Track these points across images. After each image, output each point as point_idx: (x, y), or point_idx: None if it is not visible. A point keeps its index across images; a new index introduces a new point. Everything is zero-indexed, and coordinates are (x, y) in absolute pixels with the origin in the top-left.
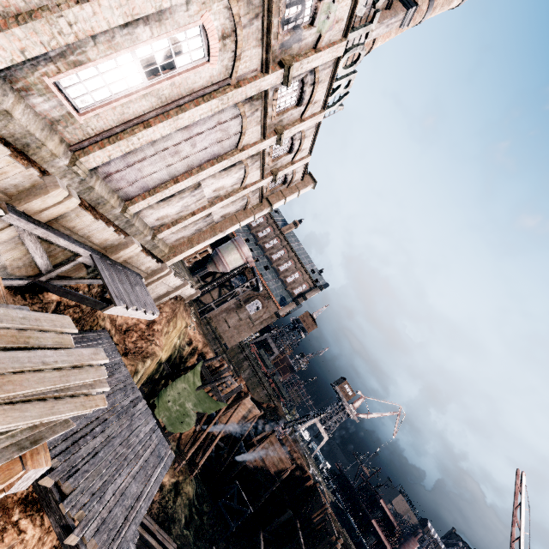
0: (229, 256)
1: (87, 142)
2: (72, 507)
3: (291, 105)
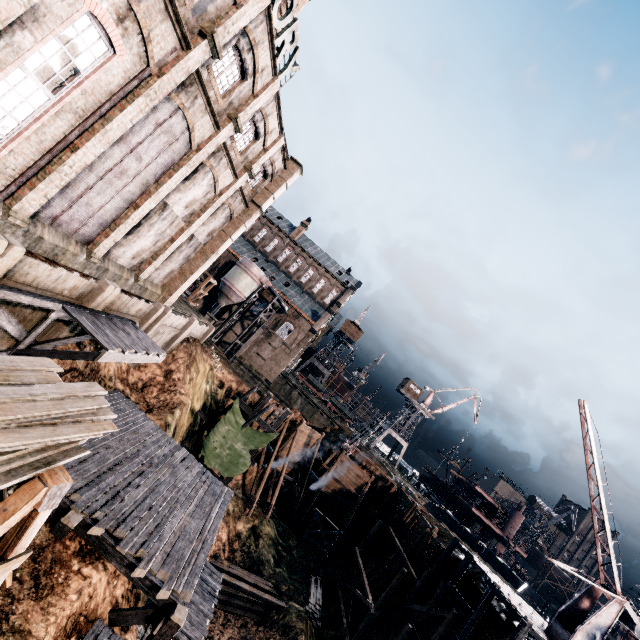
0: (239, 283)
1: (14, 186)
2: (130, 547)
3: (236, 82)
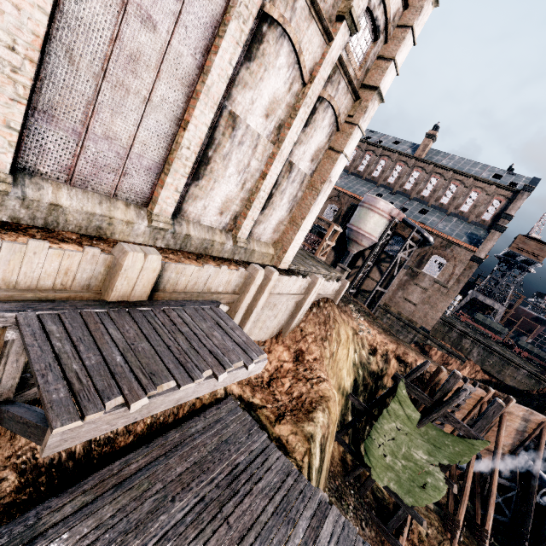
0: (366, 224)
1: None
2: None
3: None
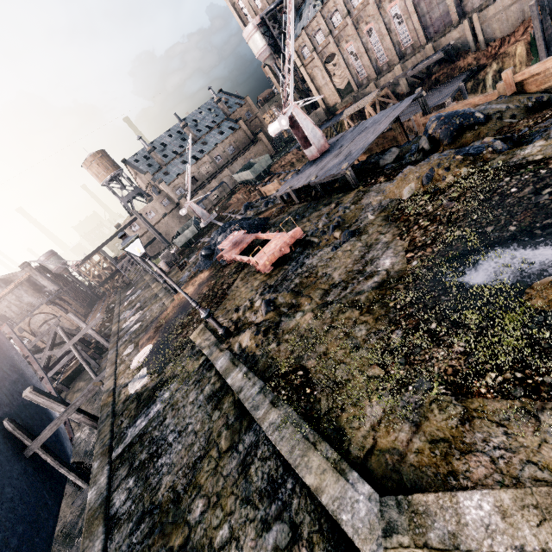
0: None
1: (419, 41)
2: None
3: None
